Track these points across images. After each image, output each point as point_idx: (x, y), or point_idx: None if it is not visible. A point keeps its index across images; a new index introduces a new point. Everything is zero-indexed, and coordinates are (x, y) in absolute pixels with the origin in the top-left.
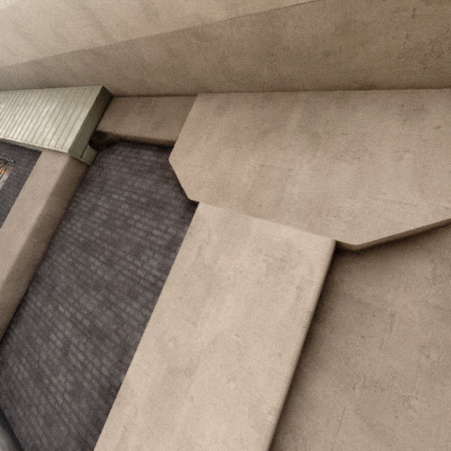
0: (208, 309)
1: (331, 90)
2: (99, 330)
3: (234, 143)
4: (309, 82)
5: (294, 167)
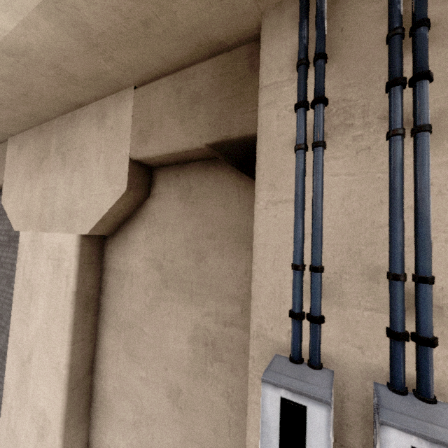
0: (32, 311)
1: (66, 113)
2: (1, 351)
3: (29, 175)
4: (47, 112)
5: (57, 184)
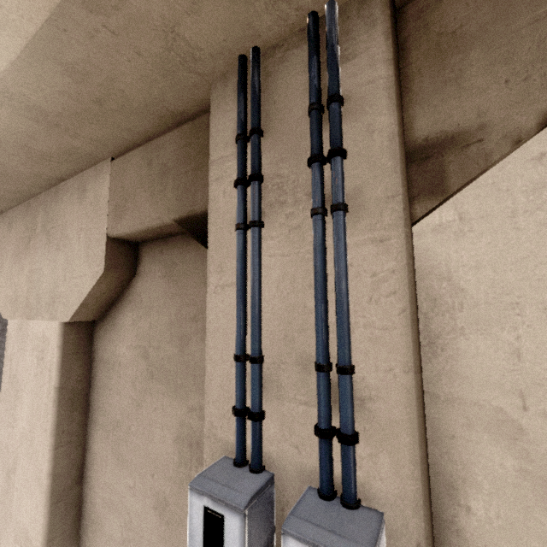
0: (18, 411)
1: (51, 187)
2: None
3: (17, 256)
4: (31, 188)
5: (42, 266)
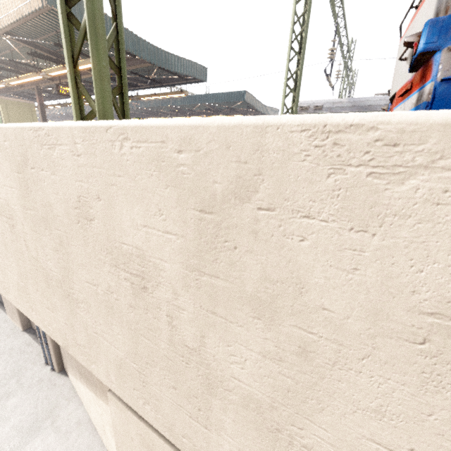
0: None
1: None
2: None
3: None
4: None
5: None
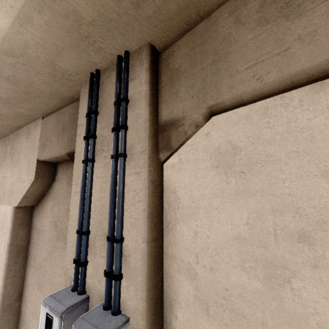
0: None
1: (15, 131)
2: None
3: None
4: (4, 131)
5: (7, 174)
